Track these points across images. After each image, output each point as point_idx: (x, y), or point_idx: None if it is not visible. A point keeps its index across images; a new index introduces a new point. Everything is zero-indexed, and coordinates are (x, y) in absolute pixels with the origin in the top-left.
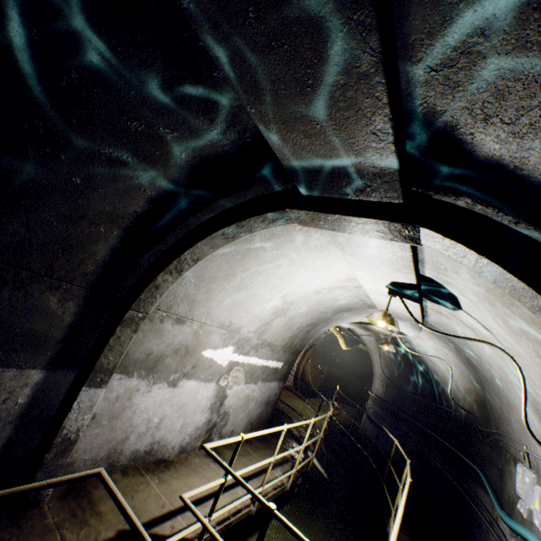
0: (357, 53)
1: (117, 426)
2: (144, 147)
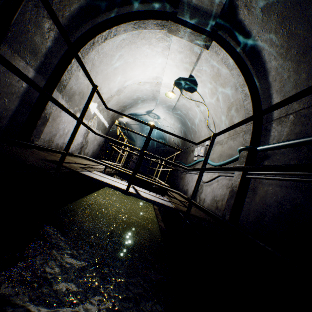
0: None
1: (54, 126)
2: None
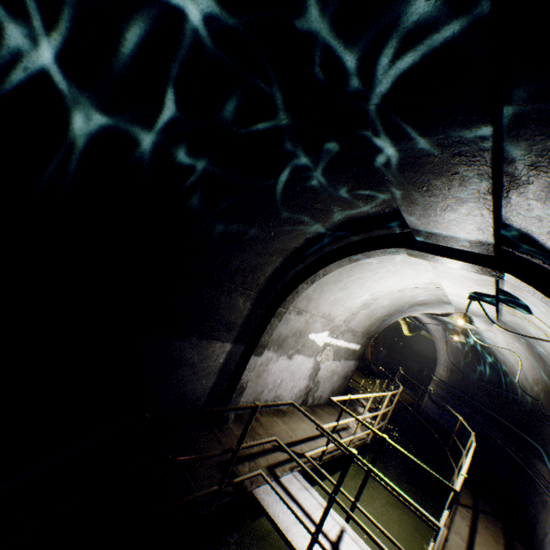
0: (479, 208)
1: (259, 382)
2: (317, 215)
